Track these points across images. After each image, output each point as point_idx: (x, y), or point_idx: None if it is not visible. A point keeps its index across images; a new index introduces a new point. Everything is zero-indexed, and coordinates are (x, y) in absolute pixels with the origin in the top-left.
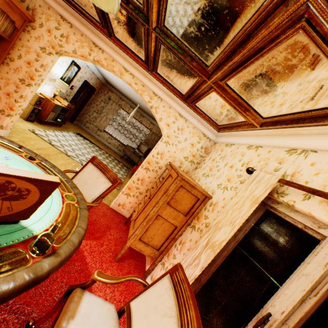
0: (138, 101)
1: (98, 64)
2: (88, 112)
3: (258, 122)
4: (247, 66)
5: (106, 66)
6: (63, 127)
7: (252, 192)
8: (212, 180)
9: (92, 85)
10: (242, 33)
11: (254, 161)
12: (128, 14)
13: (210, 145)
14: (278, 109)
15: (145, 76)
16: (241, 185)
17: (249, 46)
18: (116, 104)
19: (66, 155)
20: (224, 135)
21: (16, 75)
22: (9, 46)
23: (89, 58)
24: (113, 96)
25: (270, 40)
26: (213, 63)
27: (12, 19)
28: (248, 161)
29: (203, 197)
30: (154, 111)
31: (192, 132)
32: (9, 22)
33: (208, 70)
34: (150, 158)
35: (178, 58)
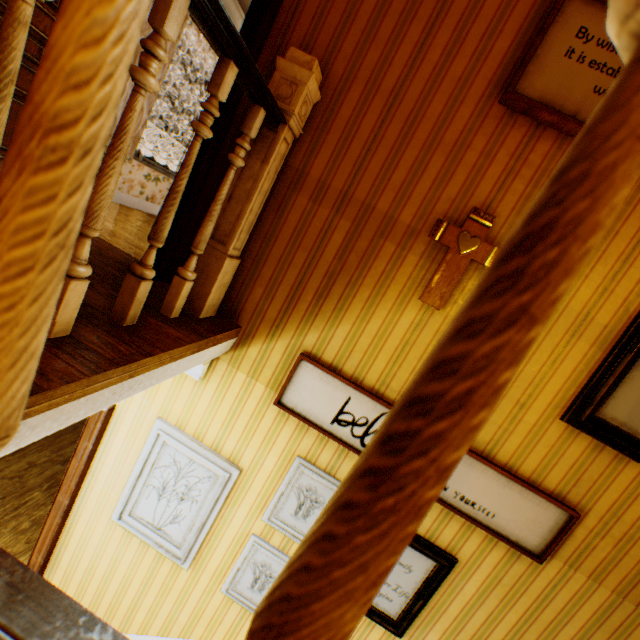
0: None
1: None
2: None
3: None
4: None
5: None
6: None
7: None
8: None
9: None
10: None
11: None
12: None
13: None
14: None
15: None
16: None
17: None
18: None
19: None
20: None
21: None
22: None
23: None
24: None
25: None
26: None
27: None
28: None
29: None
30: None
31: None
32: None
33: None
34: None
35: None
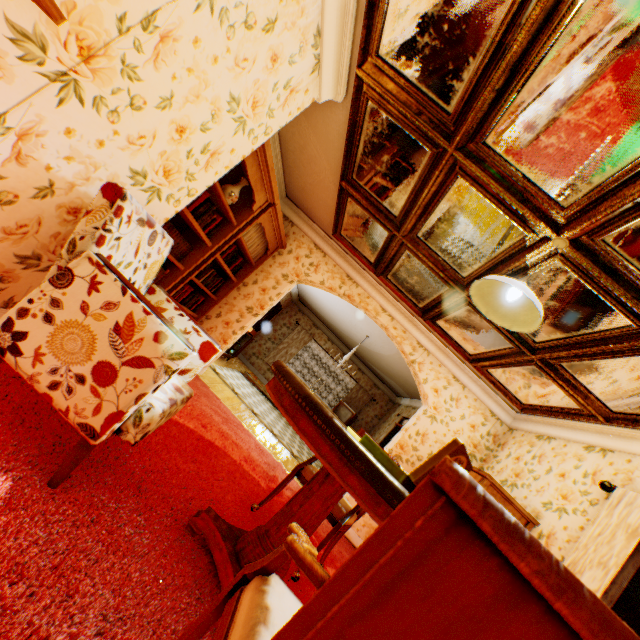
0: (351, 335)
1: (346, 298)
2: (260, 339)
3: (602, 415)
4: (597, 359)
5: (358, 303)
6: (230, 362)
7: (624, 518)
8: (528, 494)
9: (280, 302)
10: (597, 335)
11: (605, 471)
12: (435, 275)
13: (502, 432)
14: (638, 407)
15: (410, 320)
16: (593, 507)
17: (605, 347)
18: (305, 332)
19: (252, 412)
20: (531, 419)
21: (244, 301)
22: (251, 272)
23: (339, 291)
24: (303, 319)
25: (631, 349)
26: (547, 343)
27: (269, 247)
28: (593, 470)
29: (523, 521)
30: (416, 367)
31: (472, 407)
32: (263, 250)
33: (535, 346)
34: (404, 439)
35: (488, 323)
